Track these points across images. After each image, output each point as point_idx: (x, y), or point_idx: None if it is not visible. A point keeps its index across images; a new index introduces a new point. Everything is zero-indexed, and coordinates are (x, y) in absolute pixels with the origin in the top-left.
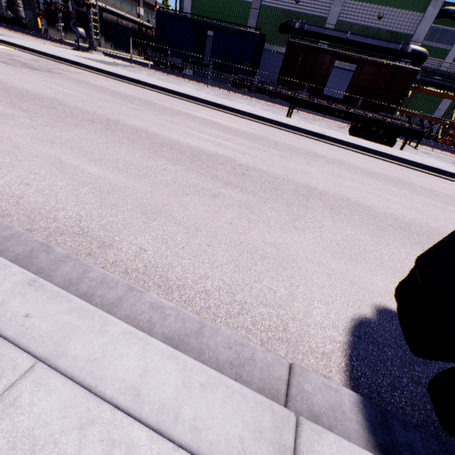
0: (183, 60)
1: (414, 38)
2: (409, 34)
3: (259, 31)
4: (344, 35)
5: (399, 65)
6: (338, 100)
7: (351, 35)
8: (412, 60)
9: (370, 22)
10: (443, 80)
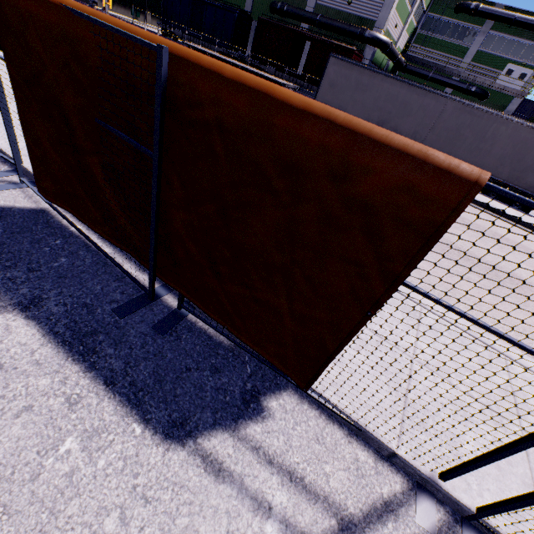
0: (182, 31)
1: (376, 24)
2: (373, 20)
3: (255, 11)
4: (315, 17)
5: (340, 44)
6: (295, 76)
7: (321, 17)
8: (371, 45)
9: (342, 7)
10: (456, 80)
